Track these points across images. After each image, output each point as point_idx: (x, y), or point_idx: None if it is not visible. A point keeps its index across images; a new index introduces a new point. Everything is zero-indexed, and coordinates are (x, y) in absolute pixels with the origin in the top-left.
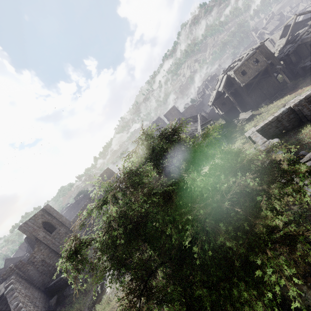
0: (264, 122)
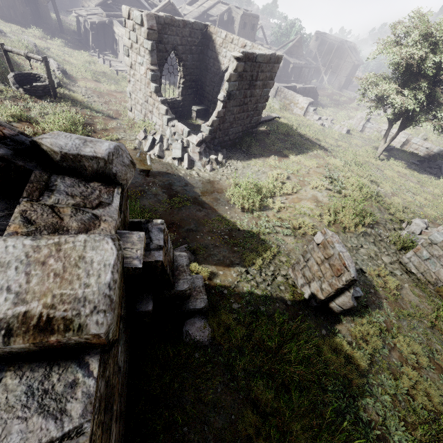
0: (284, 84)
